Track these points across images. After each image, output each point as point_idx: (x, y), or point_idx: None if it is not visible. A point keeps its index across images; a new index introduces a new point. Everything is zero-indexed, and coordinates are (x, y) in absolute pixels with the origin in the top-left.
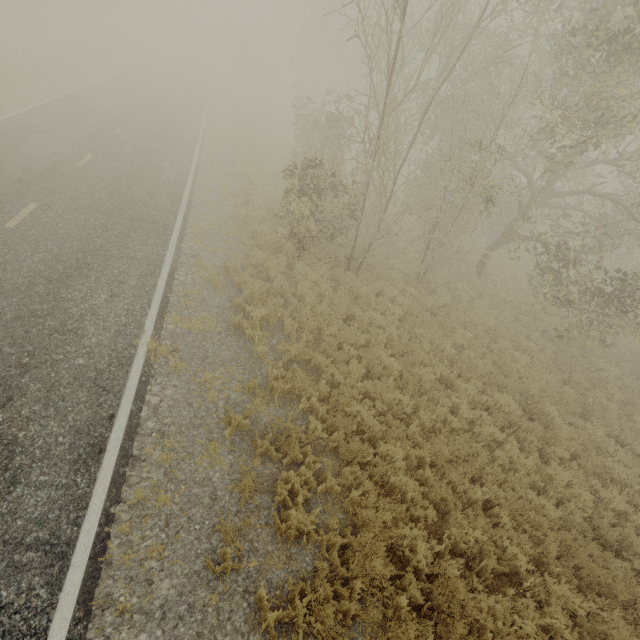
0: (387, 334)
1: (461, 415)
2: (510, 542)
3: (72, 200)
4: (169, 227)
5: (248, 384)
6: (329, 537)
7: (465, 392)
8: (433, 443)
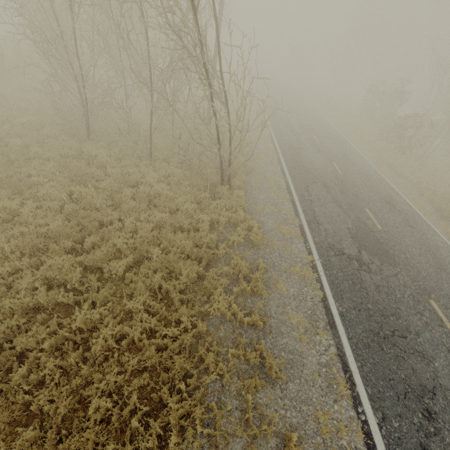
0: None
1: None
2: None
3: (318, 134)
4: (349, 143)
5: (420, 187)
6: None
7: None
8: None
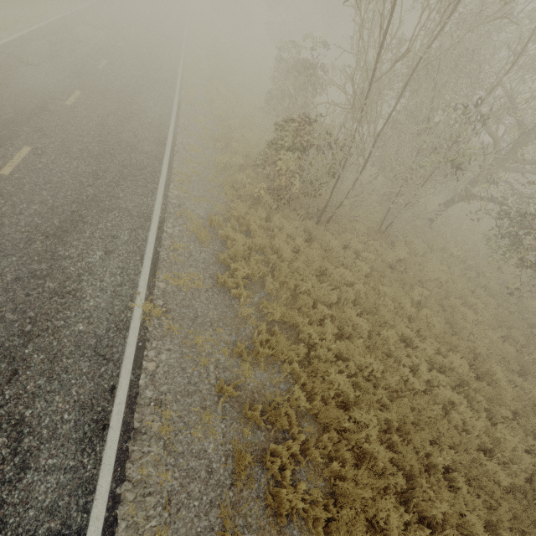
0: (355, 291)
1: (419, 374)
2: (465, 506)
3: (63, 143)
4: (156, 174)
5: (236, 350)
6: (315, 514)
7: (423, 352)
8: (398, 406)
